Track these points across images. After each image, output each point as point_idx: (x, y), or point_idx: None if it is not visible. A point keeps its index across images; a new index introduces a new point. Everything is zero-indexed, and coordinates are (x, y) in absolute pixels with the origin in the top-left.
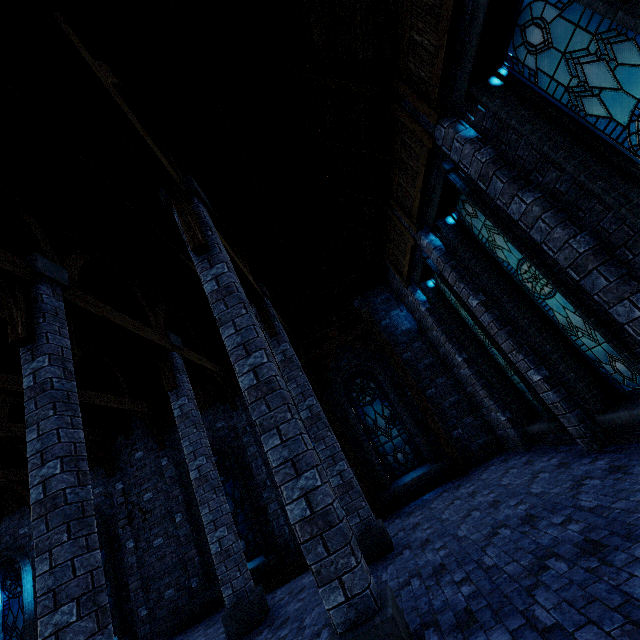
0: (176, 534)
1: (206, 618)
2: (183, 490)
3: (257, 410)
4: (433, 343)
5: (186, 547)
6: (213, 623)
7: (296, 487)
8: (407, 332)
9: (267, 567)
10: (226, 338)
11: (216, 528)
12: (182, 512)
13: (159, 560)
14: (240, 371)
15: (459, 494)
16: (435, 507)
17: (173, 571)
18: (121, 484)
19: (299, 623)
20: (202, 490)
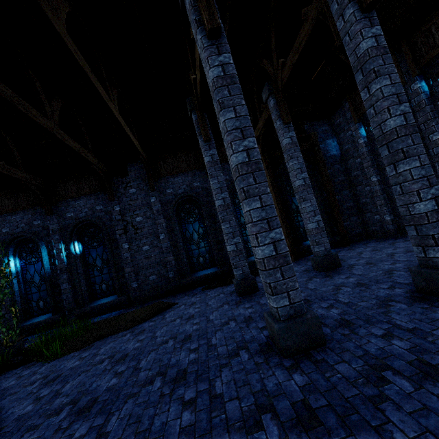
0: (159, 246)
1: (177, 294)
2: (166, 220)
3: (405, 142)
4: (349, 168)
5: (166, 254)
6: (193, 294)
7: (429, 193)
8: (333, 157)
9: (222, 273)
10: (383, 86)
11: (234, 237)
12: (165, 233)
13: (146, 258)
14: (394, 113)
15: (360, 251)
16: (345, 255)
17: (156, 266)
18: (118, 207)
19: (304, 288)
20: (225, 213)
